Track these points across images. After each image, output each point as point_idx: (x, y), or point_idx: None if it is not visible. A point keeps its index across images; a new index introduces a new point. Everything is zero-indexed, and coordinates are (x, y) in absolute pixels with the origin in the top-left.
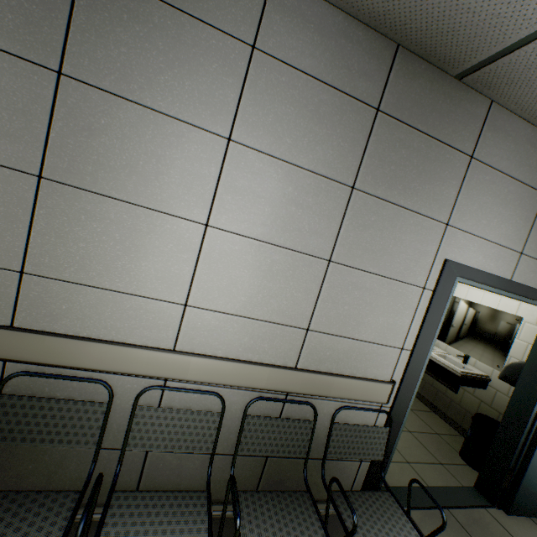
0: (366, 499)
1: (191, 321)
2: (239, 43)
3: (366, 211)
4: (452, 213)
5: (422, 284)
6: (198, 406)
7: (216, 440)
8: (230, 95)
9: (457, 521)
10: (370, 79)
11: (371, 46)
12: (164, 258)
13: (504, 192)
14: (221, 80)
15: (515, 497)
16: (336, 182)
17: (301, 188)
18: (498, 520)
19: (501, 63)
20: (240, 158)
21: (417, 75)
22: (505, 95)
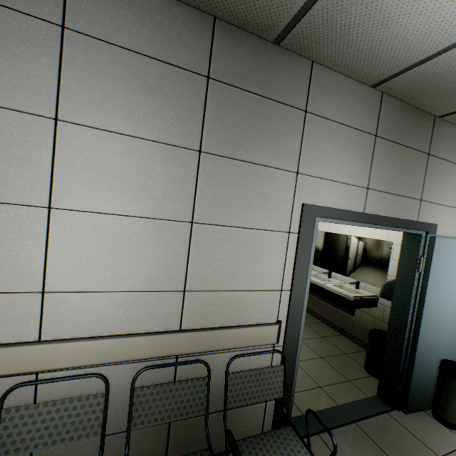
0: (267, 440)
1: (54, 307)
2: (46, 23)
3: (218, 171)
4: (300, 162)
5: (287, 229)
6: (82, 391)
7: (104, 421)
8: (47, 75)
9: (364, 432)
10: (194, 50)
11: (188, 20)
12: (6, 248)
13: (341, 138)
14: (34, 62)
15: (409, 397)
16: (181, 148)
17: (147, 158)
18: (399, 421)
19: (303, 24)
20: (73, 136)
21: (239, 44)
22: (320, 54)
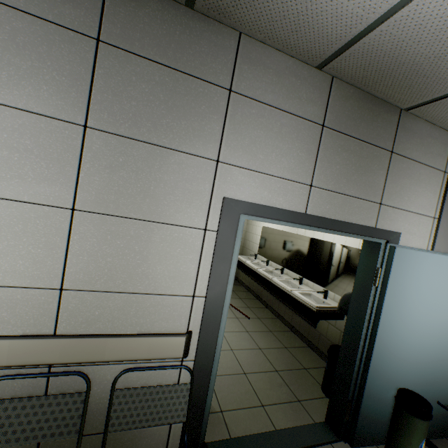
0: None
1: None
2: None
3: (110, 152)
4: (221, 149)
5: (202, 225)
6: None
7: None
8: None
9: None
10: (80, 6)
11: None
12: None
13: (277, 125)
14: None
15: (357, 429)
16: (60, 121)
17: (12, 129)
18: None
19: None
20: None
21: (142, 4)
22: (243, 22)
